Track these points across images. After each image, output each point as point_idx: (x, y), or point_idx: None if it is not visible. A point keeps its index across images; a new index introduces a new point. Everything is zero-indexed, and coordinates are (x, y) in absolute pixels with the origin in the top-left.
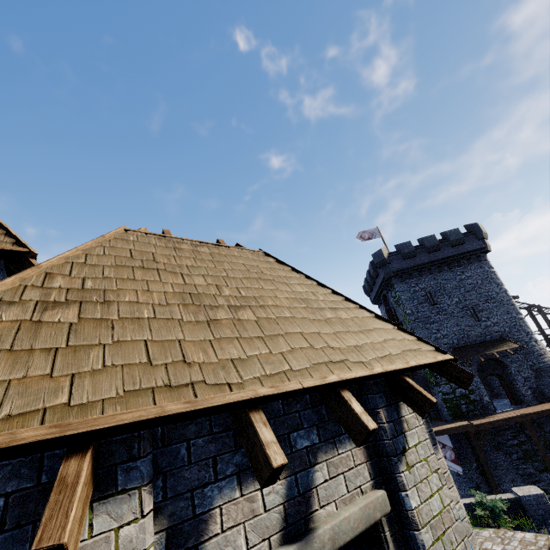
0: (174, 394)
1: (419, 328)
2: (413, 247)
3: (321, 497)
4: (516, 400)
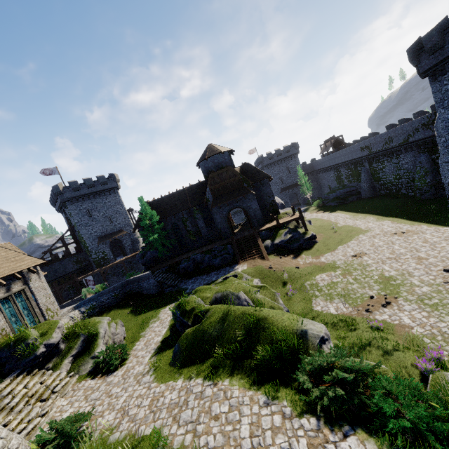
0: None
1: (82, 229)
2: (79, 184)
3: (13, 288)
4: (125, 254)
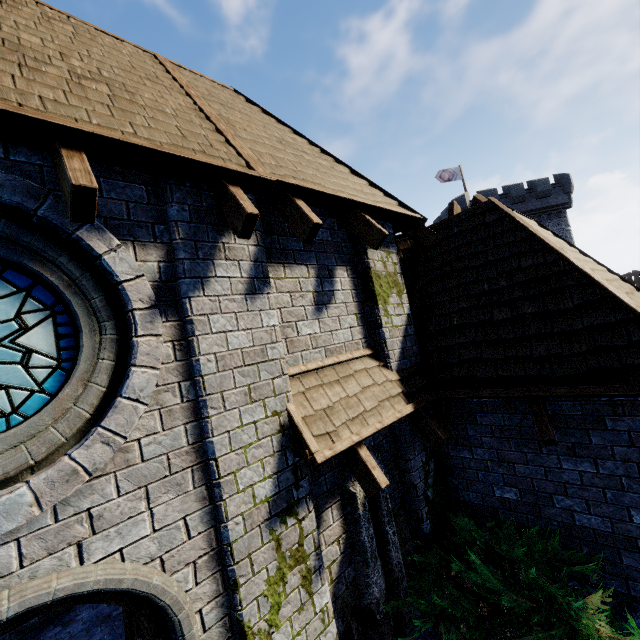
0: None
1: None
2: (499, 195)
3: None
4: None
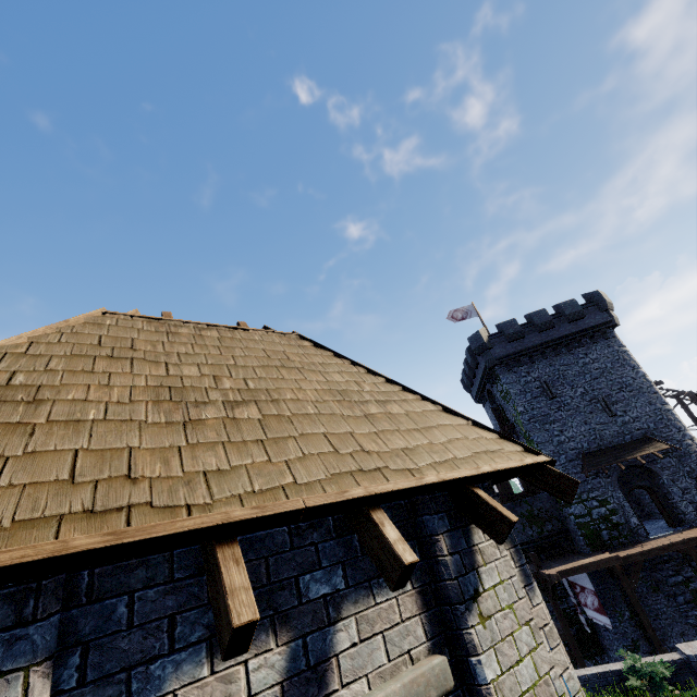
0: (97, 523)
1: (536, 430)
2: (520, 325)
3: (345, 670)
4: (674, 520)
